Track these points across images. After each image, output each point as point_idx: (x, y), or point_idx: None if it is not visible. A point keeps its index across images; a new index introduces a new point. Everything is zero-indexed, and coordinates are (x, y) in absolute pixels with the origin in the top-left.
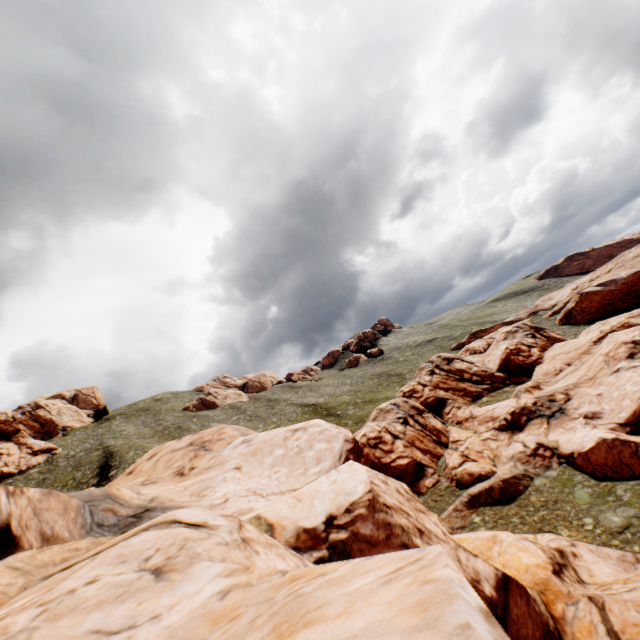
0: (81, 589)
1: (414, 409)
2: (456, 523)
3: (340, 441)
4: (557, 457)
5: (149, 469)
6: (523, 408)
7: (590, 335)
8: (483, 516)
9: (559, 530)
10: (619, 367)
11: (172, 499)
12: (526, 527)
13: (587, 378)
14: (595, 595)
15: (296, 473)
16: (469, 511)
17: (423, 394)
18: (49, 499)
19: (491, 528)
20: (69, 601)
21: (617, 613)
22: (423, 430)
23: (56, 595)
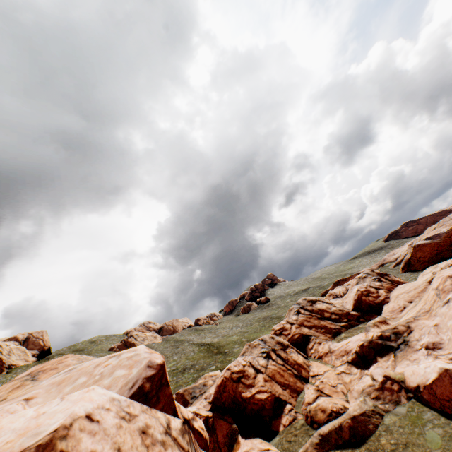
0: None
1: (279, 344)
2: None
3: (141, 367)
4: (405, 391)
5: None
6: (371, 341)
7: (425, 276)
8: None
9: None
10: (449, 298)
11: None
12: None
13: (424, 311)
14: None
15: None
16: None
17: (291, 331)
18: None
19: None
20: None
21: None
22: (284, 364)
23: None
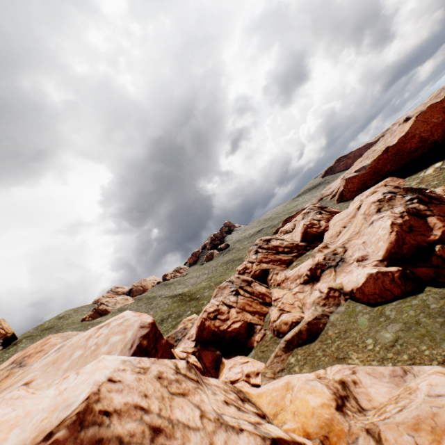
0: None
1: (245, 282)
2: (277, 367)
3: (134, 329)
4: (343, 295)
5: None
6: (317, 264)
7: (355, 204)
8: (297, 356)
9: (350, 355)
10: (373, 220)
11: None
12: (327, 358)
13: (355, 233)
14: (372, 425)
15: None
16: (286, 354)
17: (252, 269)
18: None
19: (303, 365)
20: None
21: (392, 442)
22: (251, 296)
23: None
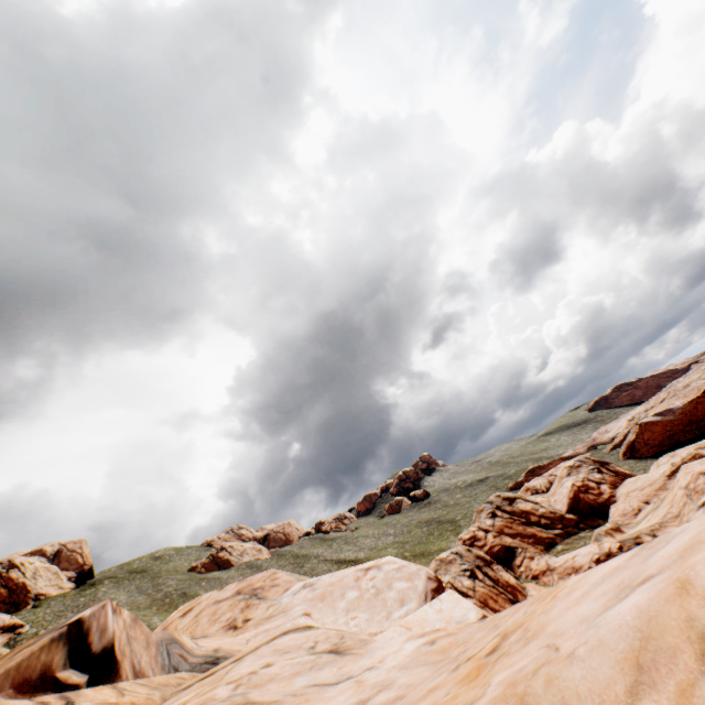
0: (262, 670)
1: (480, 559)
2: None
3: (423, 578)
4: None
5: (189, 625)
6: (608, 554)
7: (661, 468)
8: None
9: None
10: (704, 500)
11: (239, 649)
12: None
13: (672, 515)
14: None
15: (378, 617)
16: None
17: (486, 542)
18: (135, 627)
19: None
20: (259, 677)
21: None
22: (495, 586)
23: (238, 676)
